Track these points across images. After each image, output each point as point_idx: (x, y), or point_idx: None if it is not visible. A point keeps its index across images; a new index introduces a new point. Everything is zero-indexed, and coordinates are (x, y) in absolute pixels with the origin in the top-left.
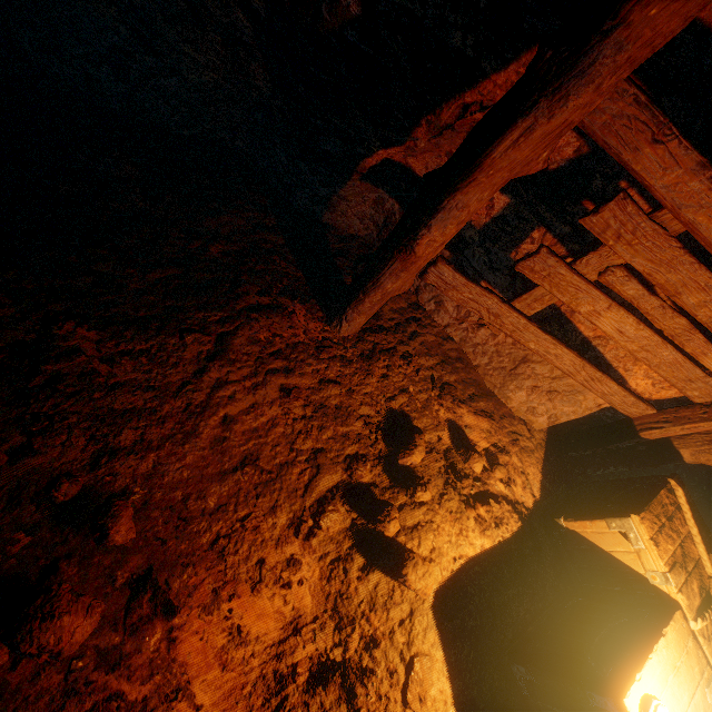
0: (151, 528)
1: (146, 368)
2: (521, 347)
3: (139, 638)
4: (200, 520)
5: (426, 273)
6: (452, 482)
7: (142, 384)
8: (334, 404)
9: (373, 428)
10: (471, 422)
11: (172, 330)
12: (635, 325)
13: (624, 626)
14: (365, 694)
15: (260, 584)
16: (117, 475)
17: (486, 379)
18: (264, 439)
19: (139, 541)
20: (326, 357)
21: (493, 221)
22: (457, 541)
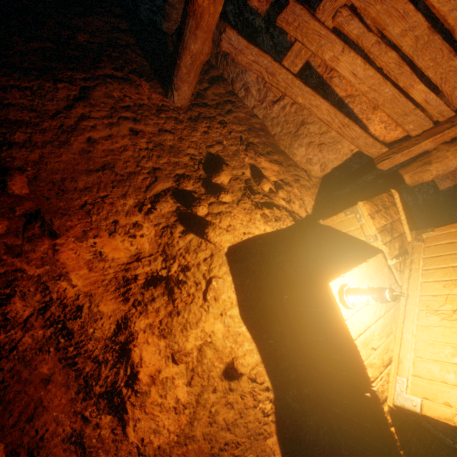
0: (40, 192)
1: (30, 99)
2: (300, 114)
3: (34, 245)
4: (74, 194)
5: (221, 41)
6: (248, 195)
7: (28, 108)
8: (169, 145)
9: (196, 162)
10: (266, 166)
11: (49, 80)
12: (363, 65)
13: (347, 266)
14: (180, 293)
15: (116, 234)
16: (15, 160)
17: (280, 143)
18: (118, 157)
19: (31, 196)
20: (164, 117)
21: (272, 7)
22: (248, 225)
